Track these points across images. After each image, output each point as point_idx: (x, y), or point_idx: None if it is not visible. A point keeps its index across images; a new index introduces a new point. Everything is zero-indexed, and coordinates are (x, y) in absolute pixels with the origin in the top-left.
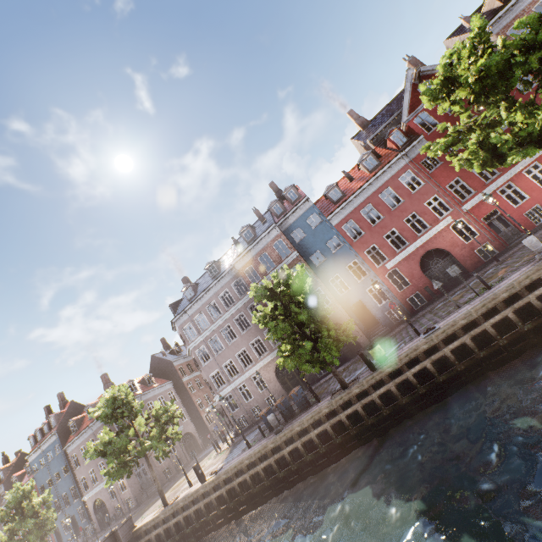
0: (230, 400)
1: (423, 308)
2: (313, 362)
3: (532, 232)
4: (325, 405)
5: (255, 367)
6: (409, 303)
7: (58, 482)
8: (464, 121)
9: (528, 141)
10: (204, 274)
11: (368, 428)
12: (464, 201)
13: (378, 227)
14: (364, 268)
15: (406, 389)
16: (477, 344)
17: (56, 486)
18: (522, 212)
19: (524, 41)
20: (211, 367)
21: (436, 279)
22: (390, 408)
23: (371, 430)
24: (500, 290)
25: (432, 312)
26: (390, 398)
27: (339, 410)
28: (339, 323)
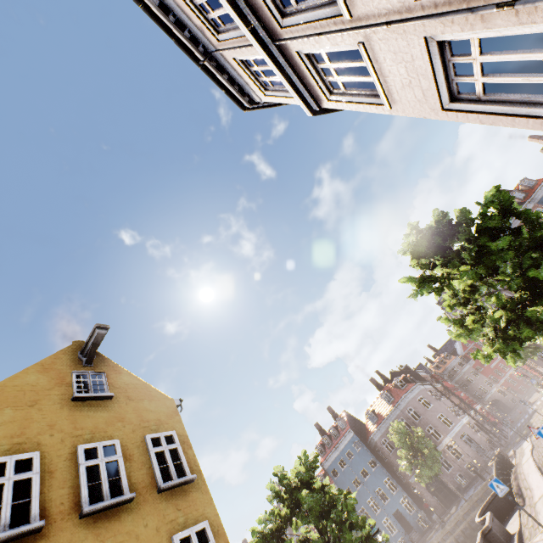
0: None
1: None
2: None
3: None
4: None
5: None
6: None
7: (366, 479)
8: None
9: None
10: None
11: None
12: None
13: None
14: None
15: None
16: None
17: (365, 484)
18: None
19: None
20: None
21: None
22: None
23: None
24: None
25: None
26: None
27: None
28: None
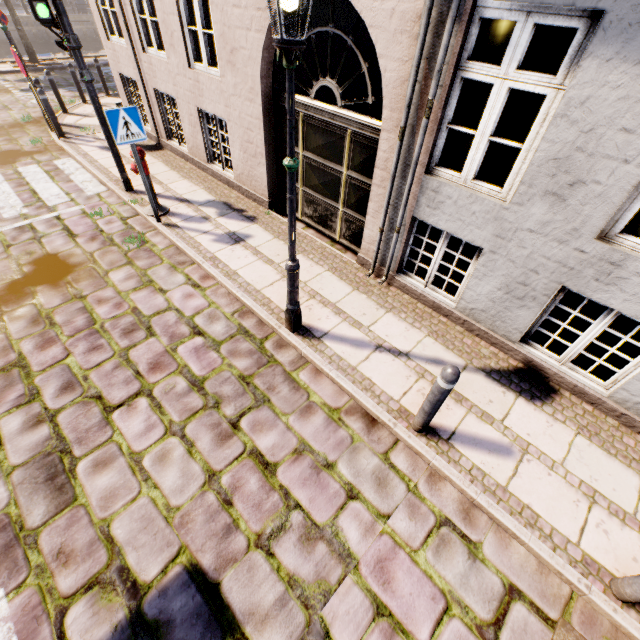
0: None
1: None
2: None
3: None
4: None
5: None
6: None
7: None
8: None
9: None
10: None
11: None
12: None
13: None
14: None
15: None
16: None
17: None
18: None
19: None
20: None
21: None
22: None
23: None
24: None
25: None
26: None
27: None
28: None
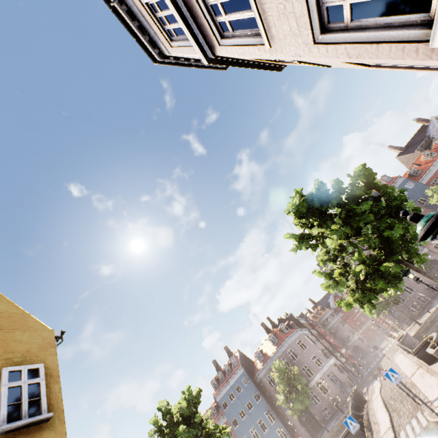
0: None
1: None
2: None
3: None
4: None
5: None
6: None
7: (251, 410)
8: None
9: None
10: None
11: None
12: None
13: None
14: None
15: None
16: None
17: (249, 415)
18: None
19: None
20: None
21: None
22: None
23: None
24: None
25: None
26: None
27: None
28: None
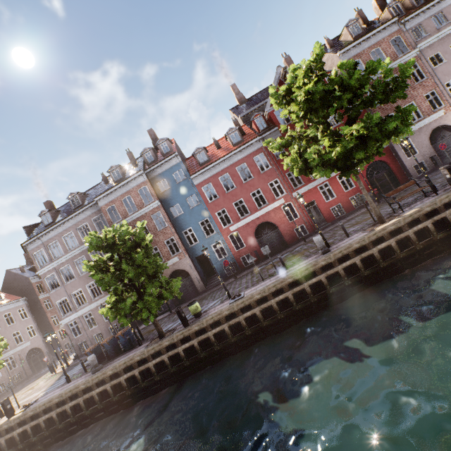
0: (75, 326)
1: (251, 267)
2: (134, 315)
3: (332, 223)
4: (138, 353)
5: (103, 298)
6: (241, 261)
7: None
8: (298, 129)
9: (328, 163)
10: (69, 202)
11: (172, 374)
12: (295, 189)
13: (230, 194)
14: (213, 227)
15: (207, 345)
16: (264, 314)
17: None
18: (329, 206)
19: (342, 80)
20: (59, 294)
21: (264, 245)
22: (191, 360)
23: (173, 376)
24: (288, 275)
25: (252, 273)
26: (194, 351)
27: (149, 358)
28: (184, 270)
